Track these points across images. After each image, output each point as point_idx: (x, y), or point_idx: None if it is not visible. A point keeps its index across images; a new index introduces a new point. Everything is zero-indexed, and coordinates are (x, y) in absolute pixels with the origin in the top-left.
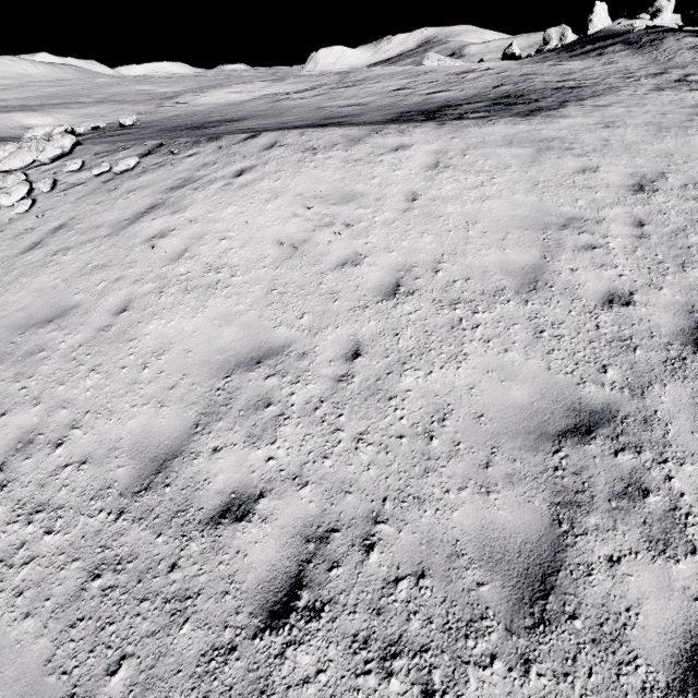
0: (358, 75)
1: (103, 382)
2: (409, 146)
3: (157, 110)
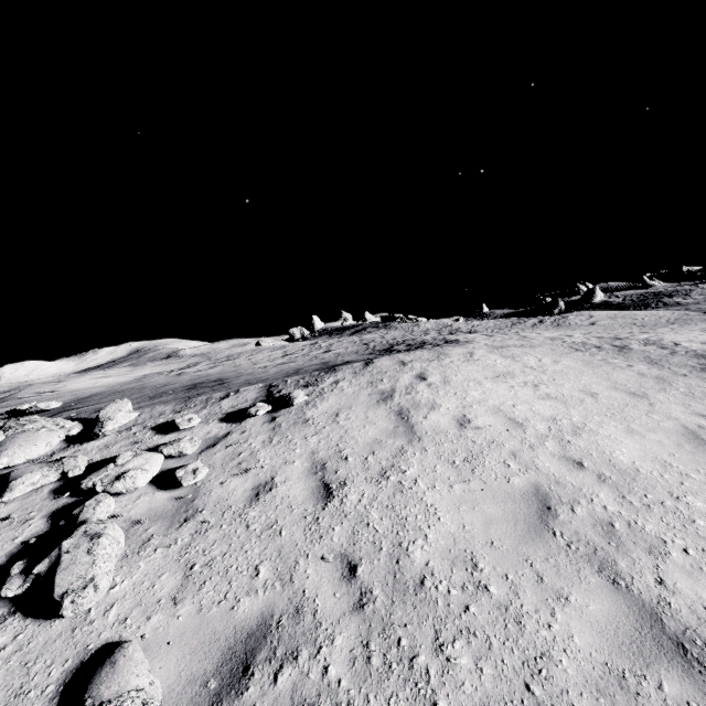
0: (218, 355)
1: (701, 497)
2: (473, 352)
3: (26, 400)
